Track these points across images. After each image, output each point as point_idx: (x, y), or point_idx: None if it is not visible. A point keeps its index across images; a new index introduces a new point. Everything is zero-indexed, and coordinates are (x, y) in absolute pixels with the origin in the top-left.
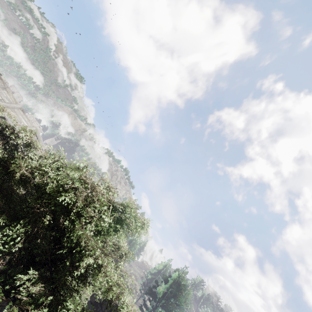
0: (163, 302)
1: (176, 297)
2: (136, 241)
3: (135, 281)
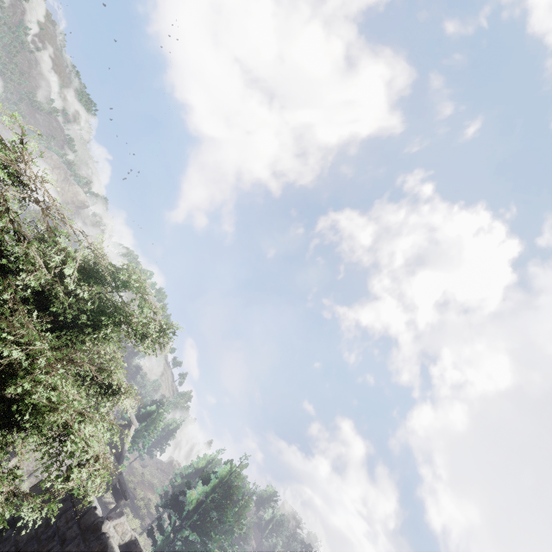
0: (195, 519)
1: (220, 507)
2: (160, 414)
3: (151, 494)
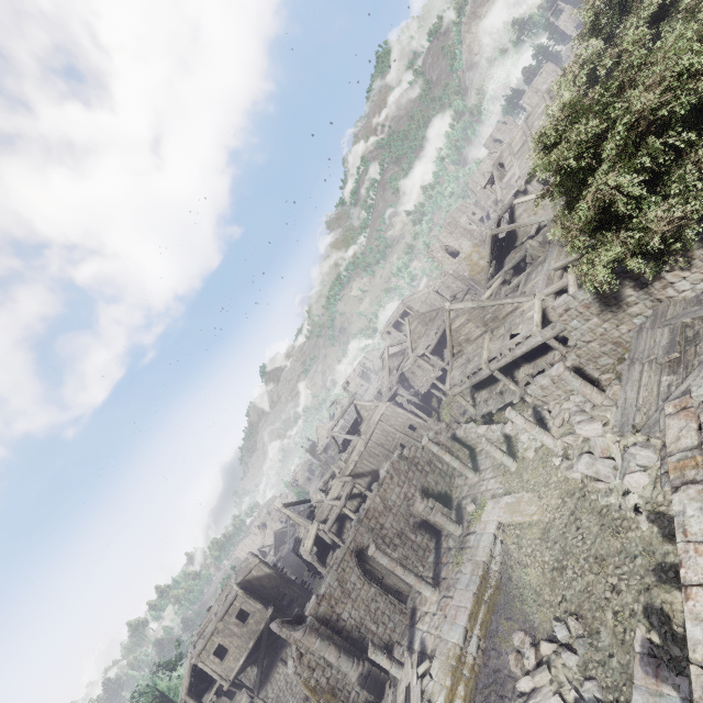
0: None
1: None
2: None
3: None
